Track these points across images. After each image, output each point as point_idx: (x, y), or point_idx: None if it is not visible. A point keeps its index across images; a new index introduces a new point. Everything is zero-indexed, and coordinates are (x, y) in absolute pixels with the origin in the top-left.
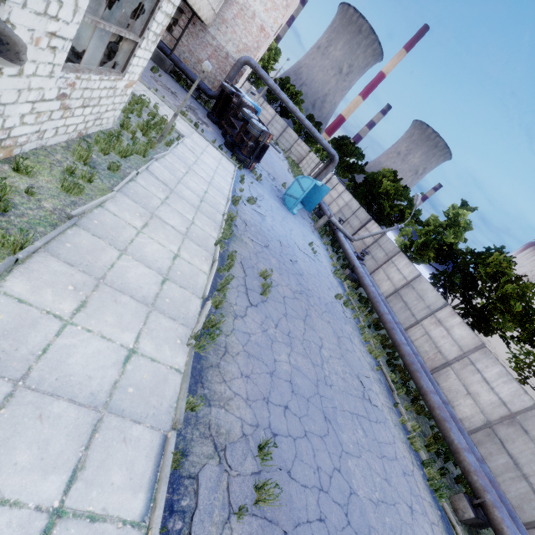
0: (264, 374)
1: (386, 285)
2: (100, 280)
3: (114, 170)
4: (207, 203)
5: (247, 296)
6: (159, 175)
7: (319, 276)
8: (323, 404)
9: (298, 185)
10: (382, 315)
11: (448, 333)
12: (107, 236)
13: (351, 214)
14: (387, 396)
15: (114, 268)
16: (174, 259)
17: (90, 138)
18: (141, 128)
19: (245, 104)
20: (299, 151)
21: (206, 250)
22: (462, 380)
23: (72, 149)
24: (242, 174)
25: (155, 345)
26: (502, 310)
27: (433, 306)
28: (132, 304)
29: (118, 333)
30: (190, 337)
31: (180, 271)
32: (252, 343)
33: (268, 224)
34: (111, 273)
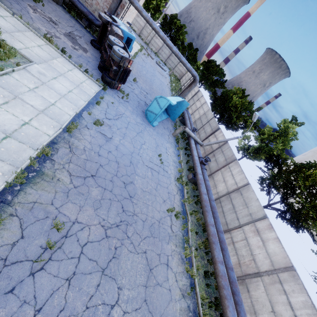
0: None
1: (221, 186)
2: None
3: None
4: (16, 138)
5: None
6: None
7: (157, 189)
8: None
9: (157, 104)
10: (207, 226)
11: (263, 245)
12: None
13: (206, 122)
14: None
15: None
16: None
17: None
18: None
19: (114, 32)
20: (181, 70)
21: None
22: (269, 296)
23: None
24: (106, 94)
25: None
26: (314, 217)
27: (254, 215)
28: None
29: None
30: None
31: None
32: None
33: (113, 144)
34: None
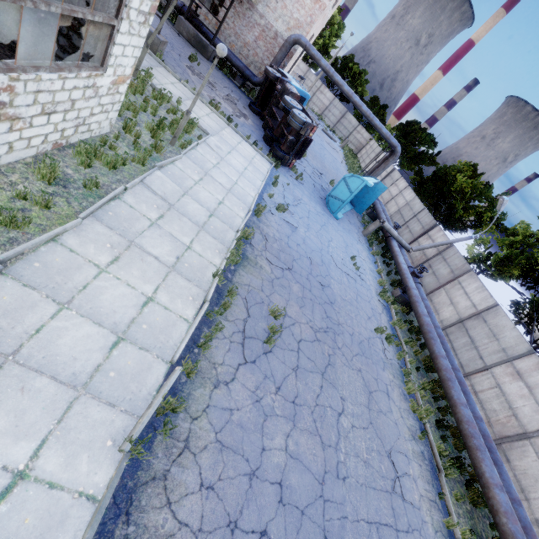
0: (239, 478)
1: (448, 311)
2: (9, 356)
3: (91, 188)
4: (218, 218)
5: (242, 348)
6: (157, 187)
7: (358, 301)
8: (325, 514)
9: (345, 186)
10: (436, 358)
11: (530, 393)
12: (47, 285)
13: (412, 216)
14: (430, 480)
15: (41, 334)
16: (143, 306)
17: (73, 148)
18: (151, 129)
19: (288, 91)
20: (358, 139)
21: (199, 285)
22: None
23: (32, 167)
24: (279, 173)
25: (65, 457)
26: None
27: (511, 350)
28: (49, 390)
29: (6, 446)
30: (128, 434)
31: (149, 323)
32: (233, 424)
33: (299, 236)
34: (32, 343)
